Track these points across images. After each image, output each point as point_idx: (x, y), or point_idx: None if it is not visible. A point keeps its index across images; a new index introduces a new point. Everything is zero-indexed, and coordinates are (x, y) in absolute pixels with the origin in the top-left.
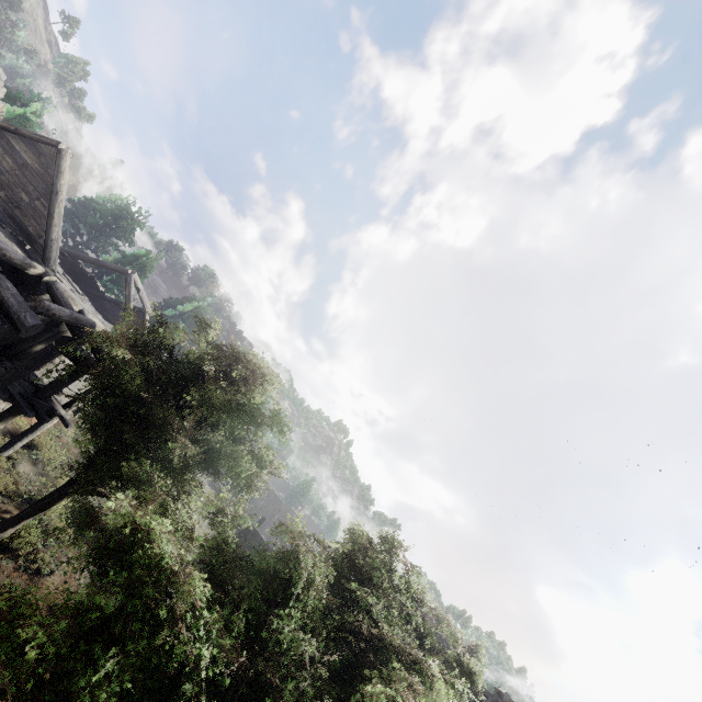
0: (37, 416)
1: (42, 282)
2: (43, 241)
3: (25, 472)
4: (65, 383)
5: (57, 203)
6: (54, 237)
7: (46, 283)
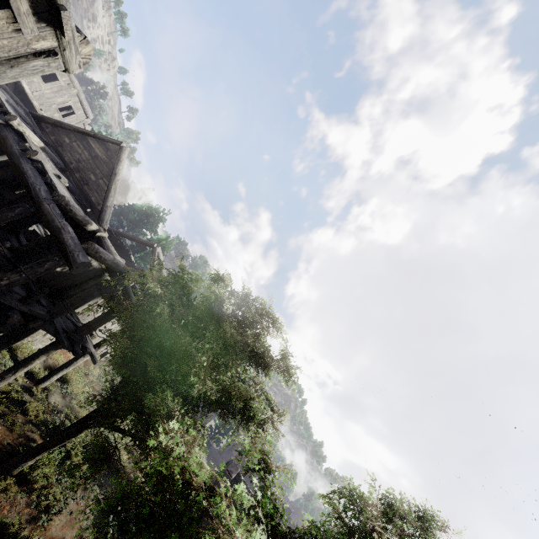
0: (73, 350)
1: (95, 237)
2: (100, 207)
3: (55, 403)
4: (99, 323)
5: (114, 181)
6: (109, 204)
7: (98, 238)
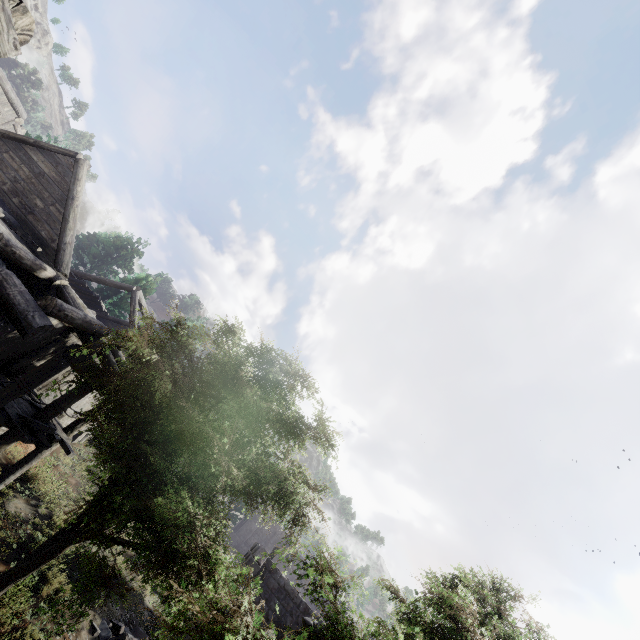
0: (36, 441)
1: (52, 286)
2: (56, 245)
3: (16, 511)
4: (69, 401)
5: (73, 208)
6: (67, 241)
7: (57, 288)
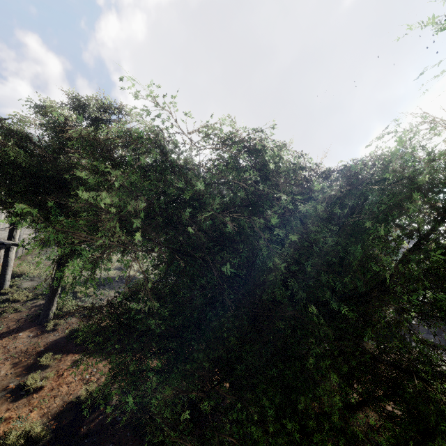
0: None
1: None
2: None
3: (30, 286)
4: None
5: None
6: None
7: None
